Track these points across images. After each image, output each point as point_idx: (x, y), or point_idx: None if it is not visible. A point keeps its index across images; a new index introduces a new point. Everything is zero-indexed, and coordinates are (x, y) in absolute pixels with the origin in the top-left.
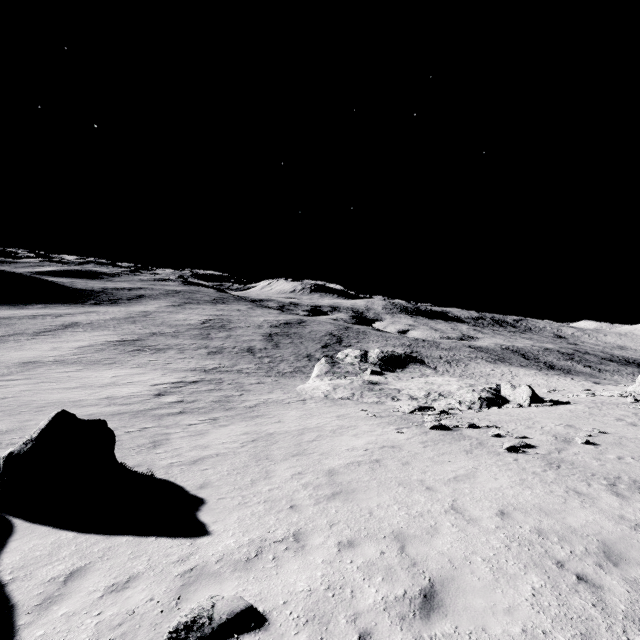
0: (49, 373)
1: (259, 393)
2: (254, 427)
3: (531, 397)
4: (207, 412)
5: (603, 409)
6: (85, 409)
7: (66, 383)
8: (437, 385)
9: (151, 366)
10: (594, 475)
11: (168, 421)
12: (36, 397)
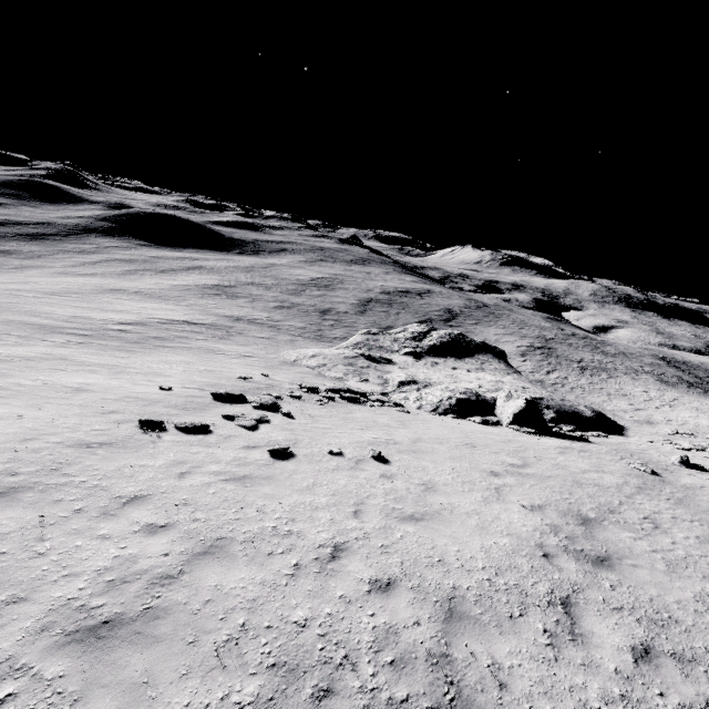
0: (104, 297)
1: (226, 343)
2: (79, 353)
3: (515, 415)
4: (105, 339)
5: (570, 454)
6: (30, 318)
7: (89, 304)
8: (455, 380)
9: (197, 307)
10: (63, 463)
11: (44, 336)
12: (33, 306)
